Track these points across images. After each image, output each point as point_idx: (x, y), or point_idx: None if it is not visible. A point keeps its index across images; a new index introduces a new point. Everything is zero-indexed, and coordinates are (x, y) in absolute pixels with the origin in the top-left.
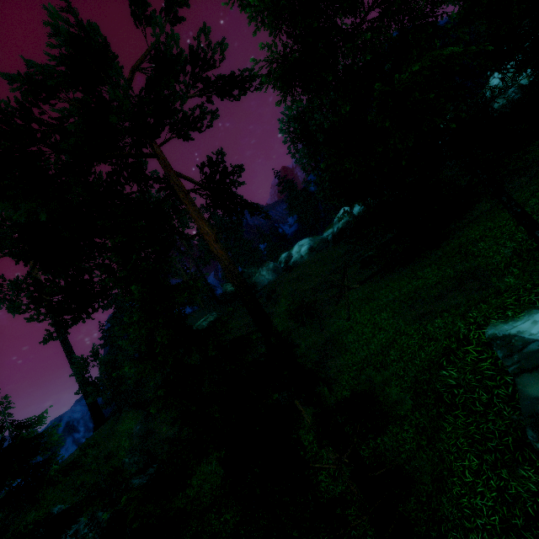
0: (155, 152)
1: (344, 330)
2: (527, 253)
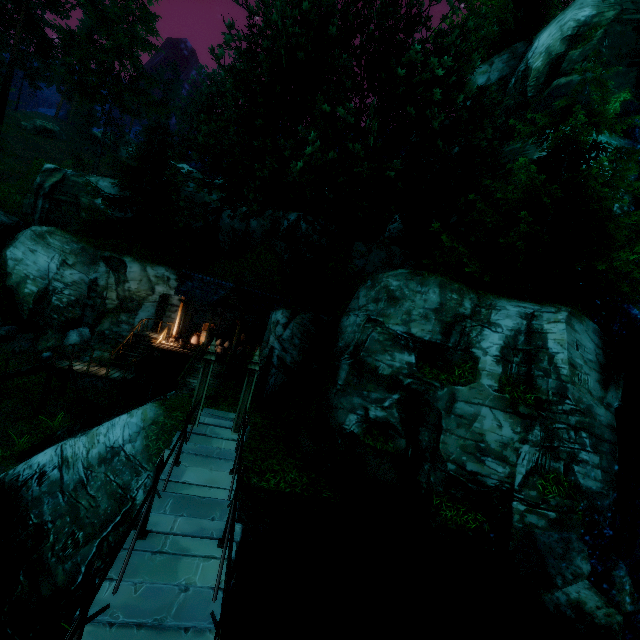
0: None
1: None
2: None
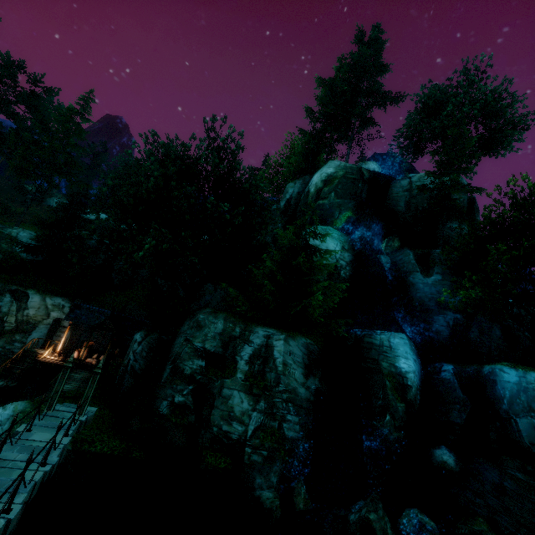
0: None
1: None
2: None
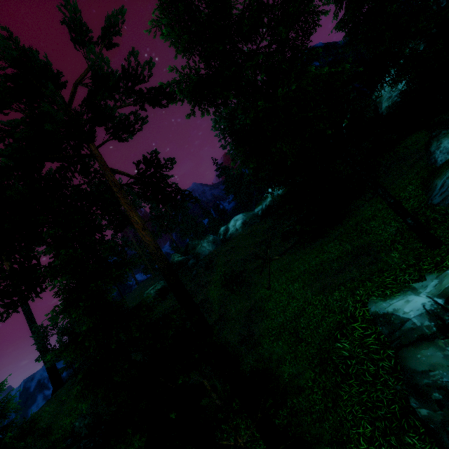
0: (91, 153)
1: (266, 298)
2: (407, 232)
